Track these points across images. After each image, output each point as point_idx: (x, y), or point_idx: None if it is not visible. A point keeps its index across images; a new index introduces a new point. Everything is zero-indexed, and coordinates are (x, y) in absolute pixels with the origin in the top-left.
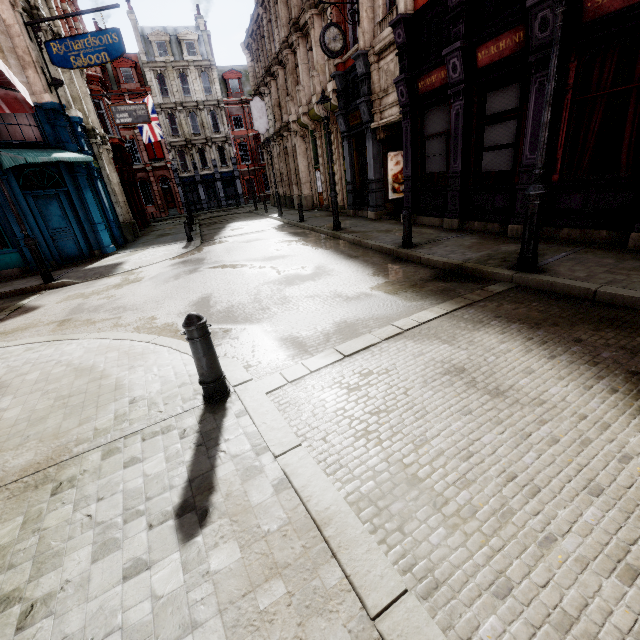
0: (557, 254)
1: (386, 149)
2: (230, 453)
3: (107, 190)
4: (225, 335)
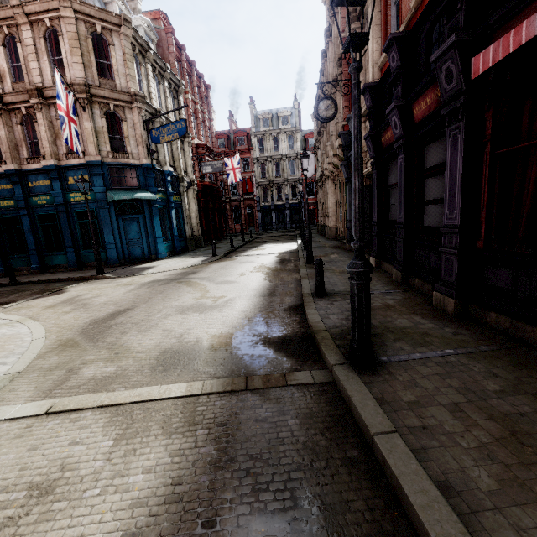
0: (441, 348)
1: None
2: None
3: (183, 215)
4: (63, 351)
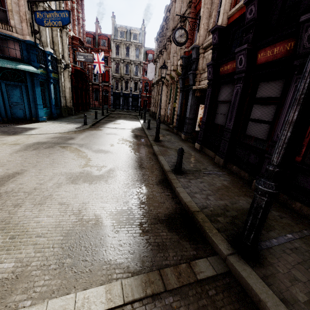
0: (284, 233)
1: (199, 102)
2: None
3: (59, 89)
4: None
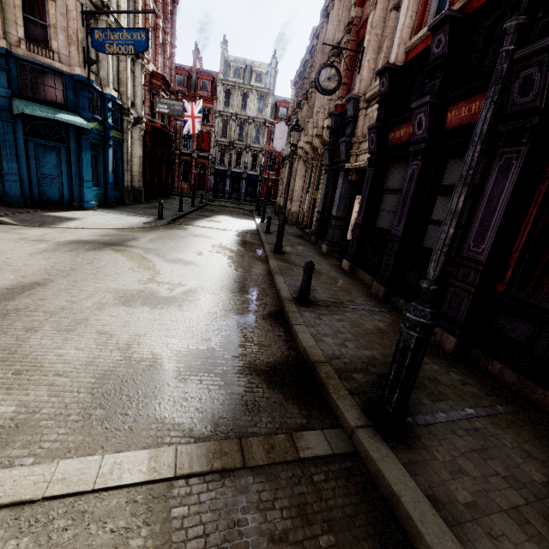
0: (461, 406)
1: (356, 191)
2: None
3: (122, 158)
4: None
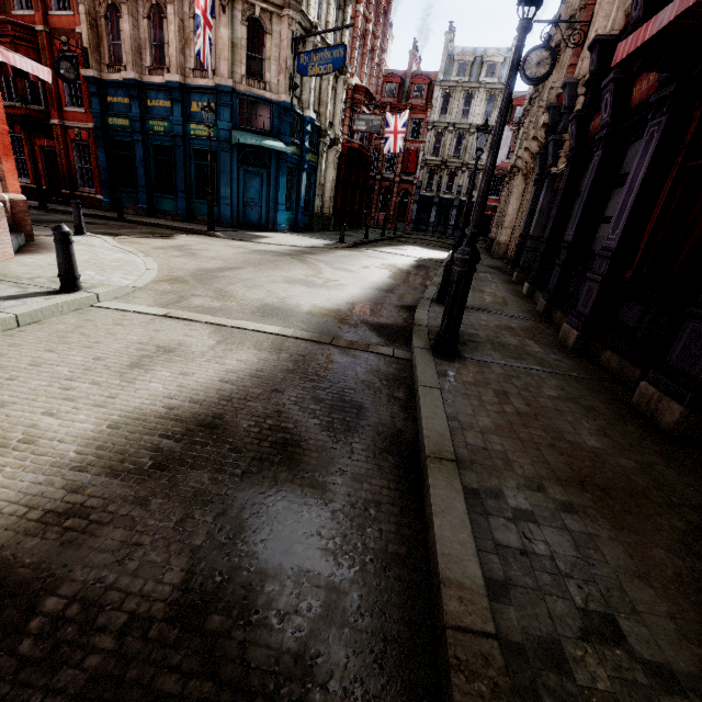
0: (530, 364)
1: None
2: (2, 303)
3: (315, 183)
4: (175, 283)
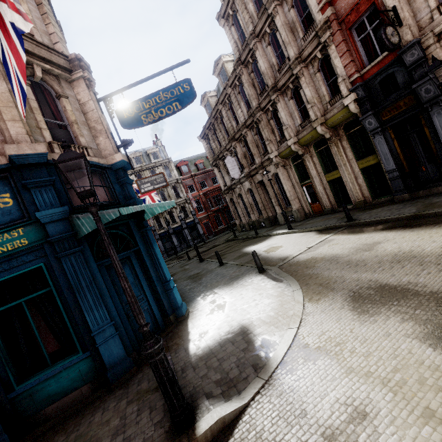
0: None
1: None
2: None
3: None
4: None
